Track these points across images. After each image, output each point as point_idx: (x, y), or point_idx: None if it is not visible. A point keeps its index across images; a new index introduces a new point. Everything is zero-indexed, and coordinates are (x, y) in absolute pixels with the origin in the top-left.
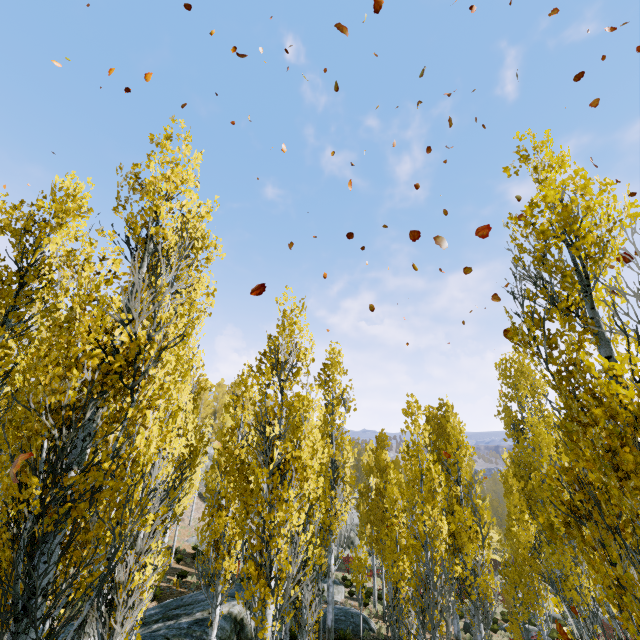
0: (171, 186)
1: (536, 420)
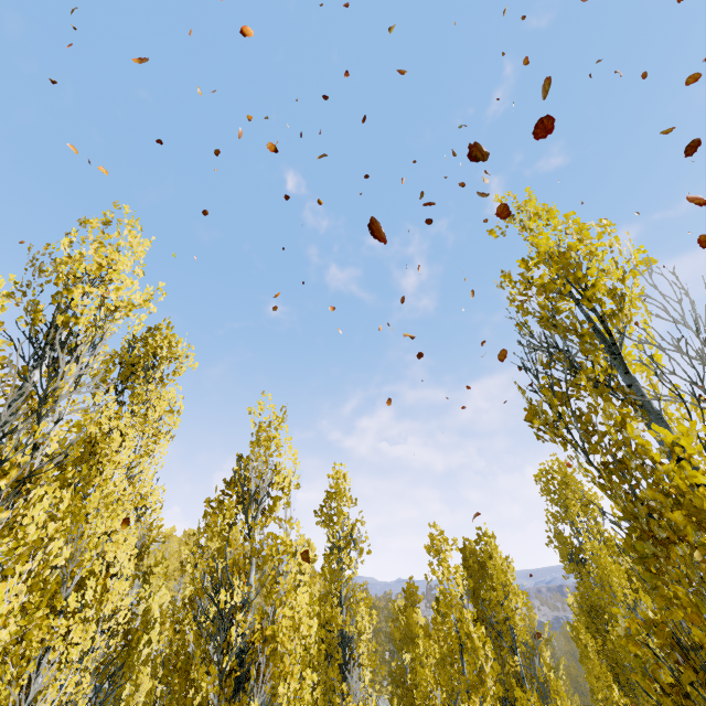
0: (92, 267)
1: (596, 545)
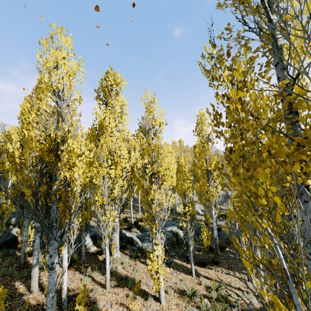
0: (52, 63)
1: None
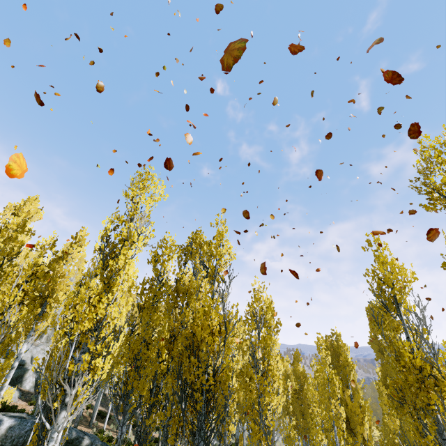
0: (225, 251)
1: None
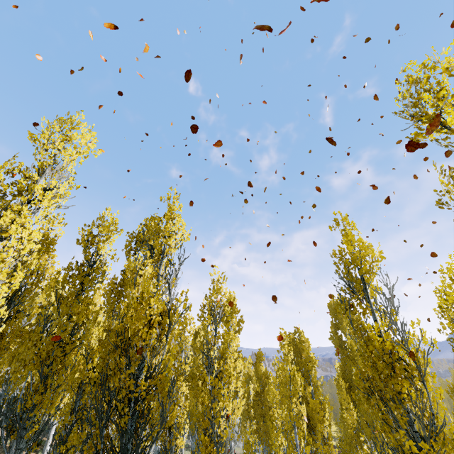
0: (176, 228)
1: (353, 342)
